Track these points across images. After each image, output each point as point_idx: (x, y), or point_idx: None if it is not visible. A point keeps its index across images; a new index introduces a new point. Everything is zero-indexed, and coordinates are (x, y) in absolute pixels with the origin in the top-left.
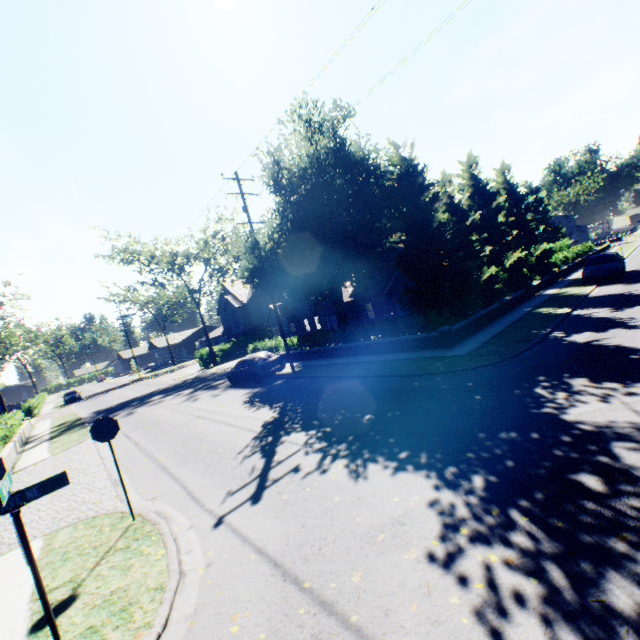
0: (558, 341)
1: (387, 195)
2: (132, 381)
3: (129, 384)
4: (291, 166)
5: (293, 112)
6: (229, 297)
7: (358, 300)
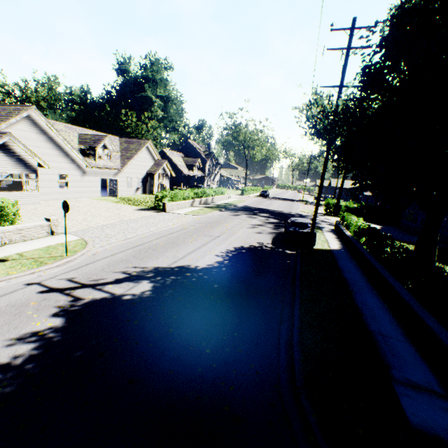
0: None
1: None
2: (298, 200)
3: (292, 201)
4: None
5: None
6: None
7: None
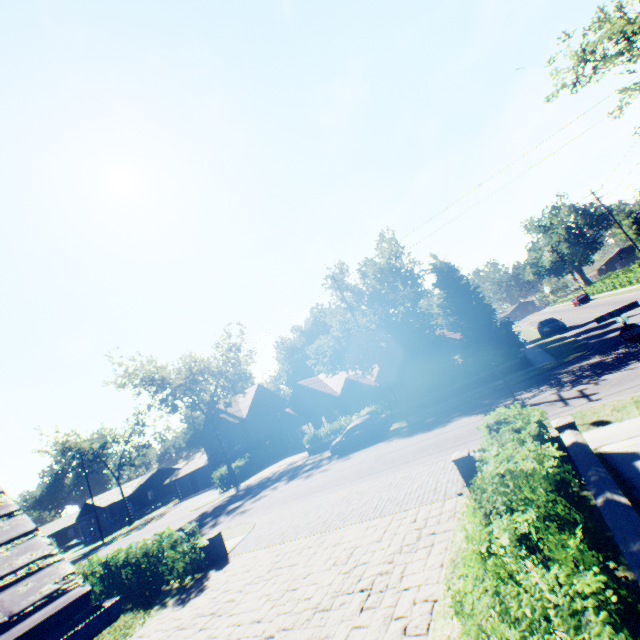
0: (602, 339)
1: (437, 285)
2: (85, 553)
3: (94, 551)
4: (376, 269)
5: (384, 236)
6: (224, 415)
7: (382, 383)
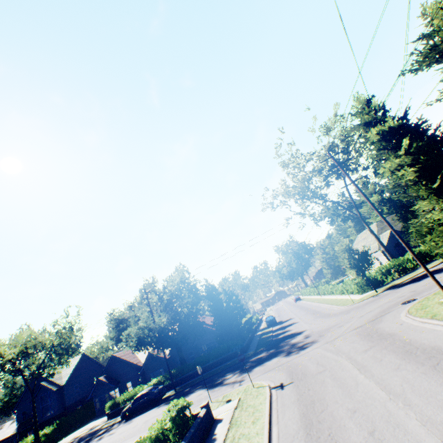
0: (276, 338)
1: (206, 297)
2: None
3: None
4: (171, 286)
5: (177, 269)
6: (45, 382)
7: (173, 355)
